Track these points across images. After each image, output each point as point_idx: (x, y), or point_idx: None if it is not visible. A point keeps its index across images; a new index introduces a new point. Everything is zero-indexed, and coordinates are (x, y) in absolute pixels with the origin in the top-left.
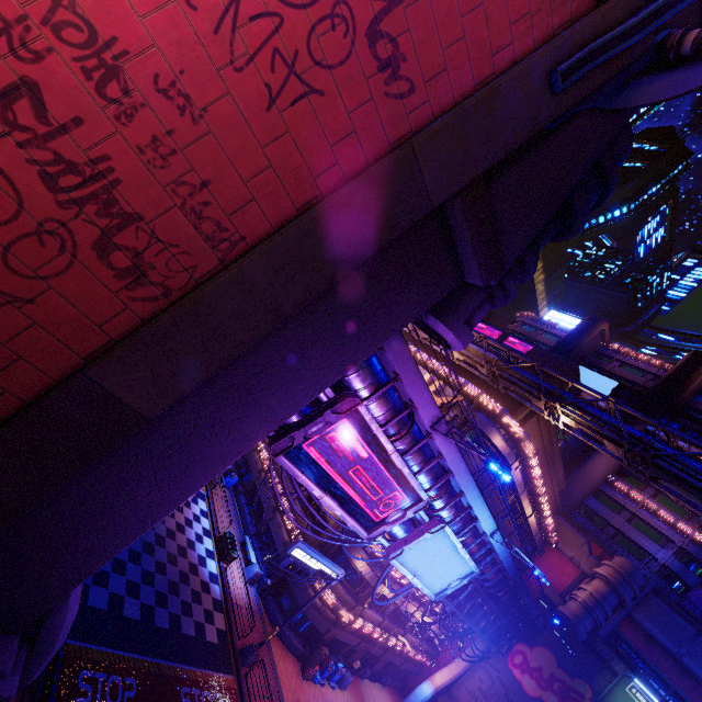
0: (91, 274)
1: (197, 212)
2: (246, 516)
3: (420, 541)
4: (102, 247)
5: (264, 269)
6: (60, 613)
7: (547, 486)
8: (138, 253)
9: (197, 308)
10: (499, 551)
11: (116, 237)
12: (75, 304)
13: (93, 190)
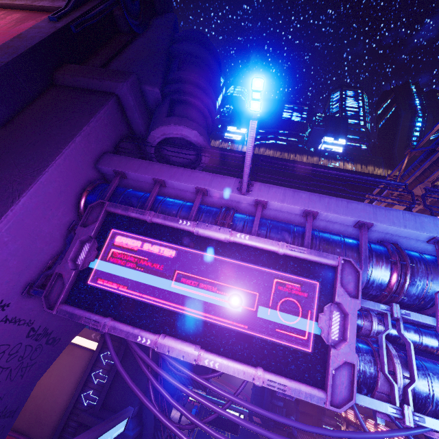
0: None
1: None
2: None
3: None
4: None
5: None
6: None
7: None
8: None
9: None
10: None
11: None
12: None
13: None
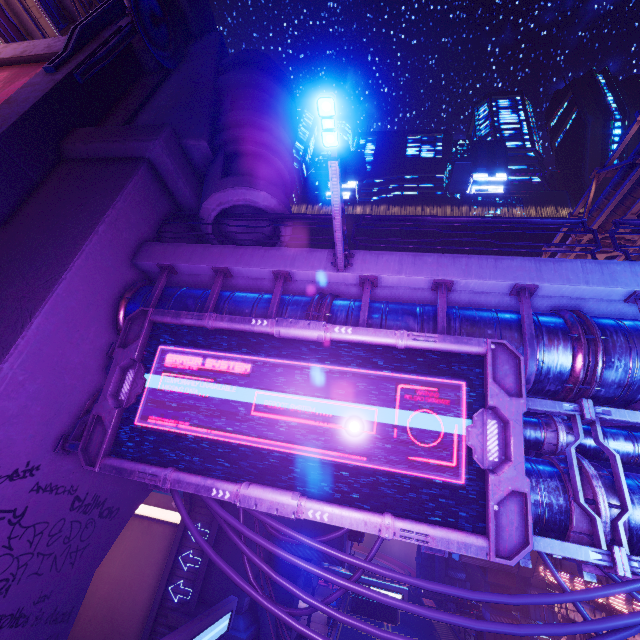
0: None
1: None
2: None
3: None
4: None
5: None
6: None
7: None
8: None
9: None
10: None
11: None
12: None
13: None
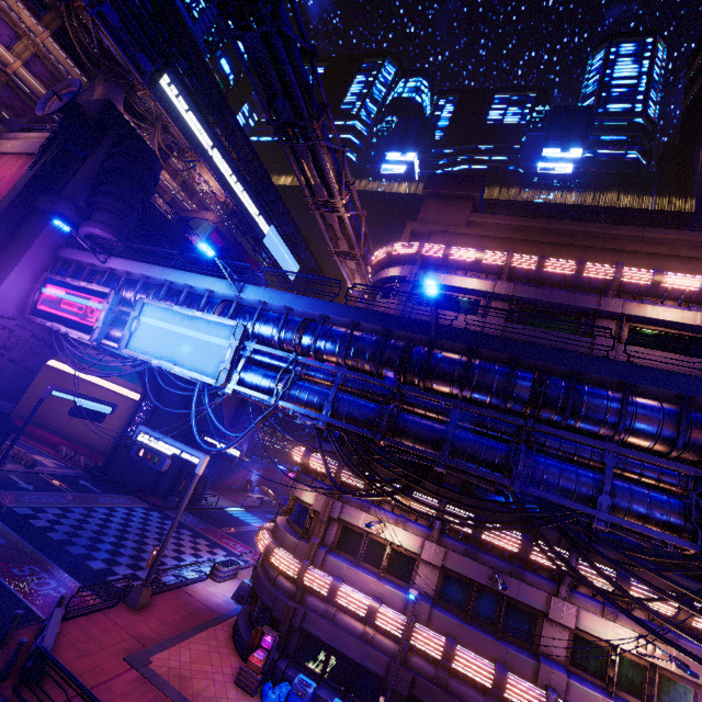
0: None
1: None
2: None
3: (139, 324)
4: None
5: None
6: None
7: (654, 263)
8: None
9: None
10: (282, 302)
11: None
12: None
13: None
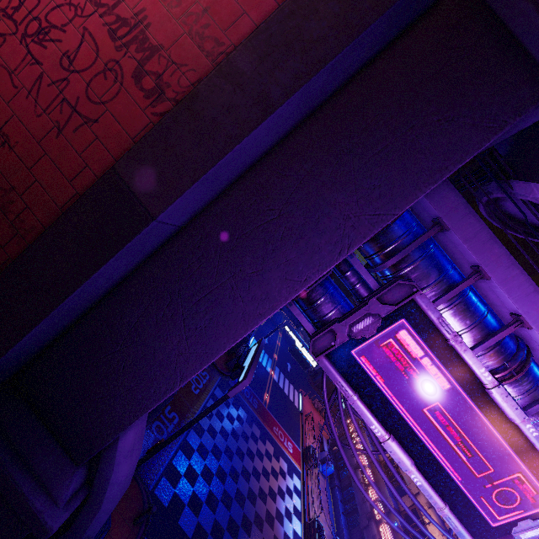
0: (130, 97)
1: (201, 34)
2: (339, 514)
3: None
4: (138, 75)
5: (250, 59)
6: (110, 463)
7: None
8: (160, 76)
9: (193, 104)
10: None
11: (147, 66)
12: (119, 122)
13: (135, 35)
